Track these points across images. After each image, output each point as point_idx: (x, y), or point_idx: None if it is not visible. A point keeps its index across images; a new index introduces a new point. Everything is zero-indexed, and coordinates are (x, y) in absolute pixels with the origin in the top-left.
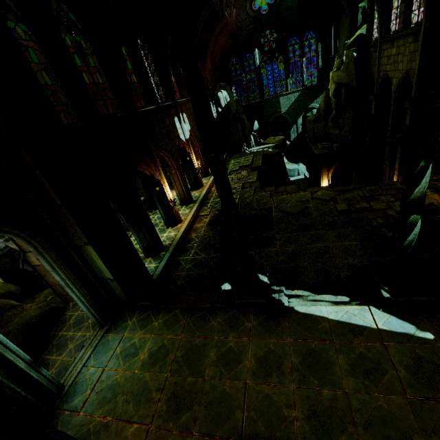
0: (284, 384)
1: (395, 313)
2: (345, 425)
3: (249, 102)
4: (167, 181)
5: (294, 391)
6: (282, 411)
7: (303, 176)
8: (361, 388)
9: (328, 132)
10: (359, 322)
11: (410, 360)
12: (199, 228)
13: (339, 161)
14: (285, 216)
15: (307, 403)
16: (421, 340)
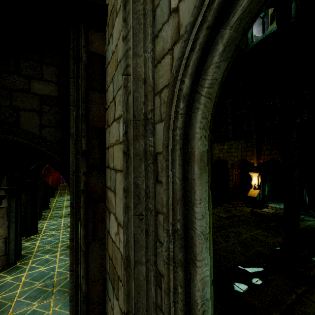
0: None
1: None
2: None
3: None
4: (40, 203)
5: None
6: None
7: None
8: None
9: None
10: None
11: None
12: None
13: None
14: None
15: None
16: None
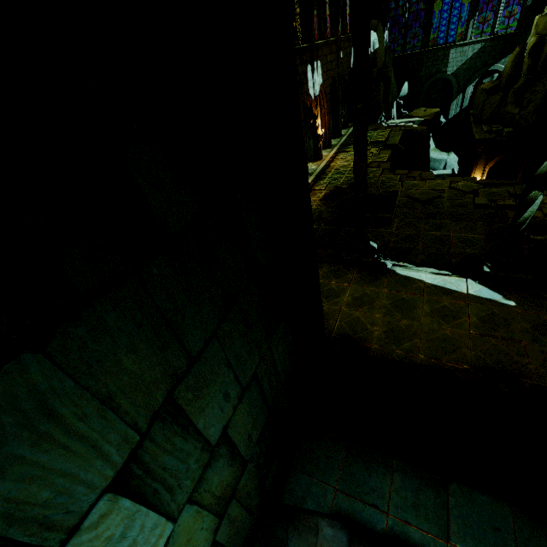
0: (372, 313)
1: (489, 286)
2: (413, 338)
3: (403, 53)
4: None
5: (379, 318)
6: (367, 326)
7: (450, 171)
8: (435, 323)
9: (504, 110)
10: (452, 288)
11: (485, 314)
12: (312, 202)
13: (504, 154)
14: (411, 203)
15: (388, 325)
16: (502, 305)
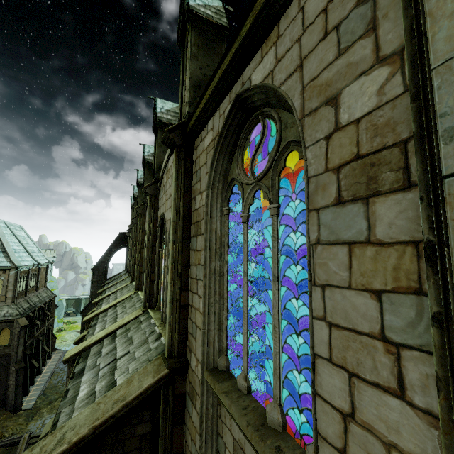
0: None
1: None
2: None
3: None
4: None
5: None
6: None
7: None
8: None
9: None
10: None
11: None
12: None
13: None
14: None
15: None
16: None
